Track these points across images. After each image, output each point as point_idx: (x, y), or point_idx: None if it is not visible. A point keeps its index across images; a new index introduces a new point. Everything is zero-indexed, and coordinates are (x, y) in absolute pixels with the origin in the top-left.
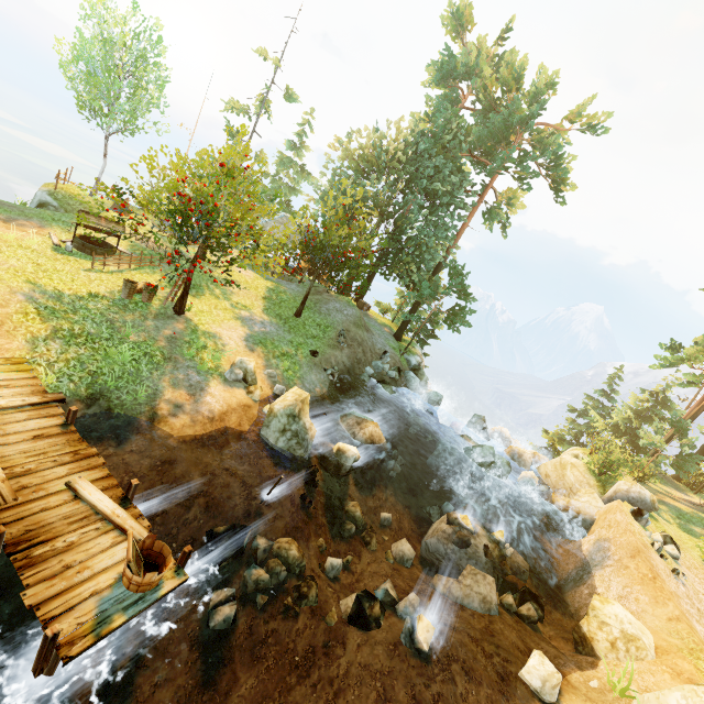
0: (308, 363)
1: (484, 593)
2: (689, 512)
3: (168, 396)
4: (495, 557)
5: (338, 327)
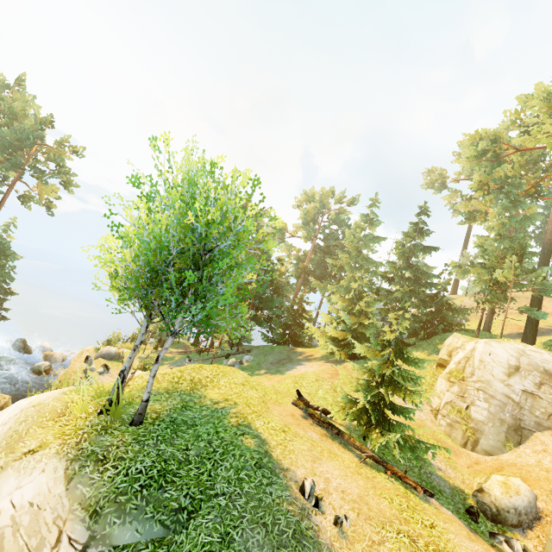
0: None
1: None
2: (171, 356)
3: None
4: None
5: None
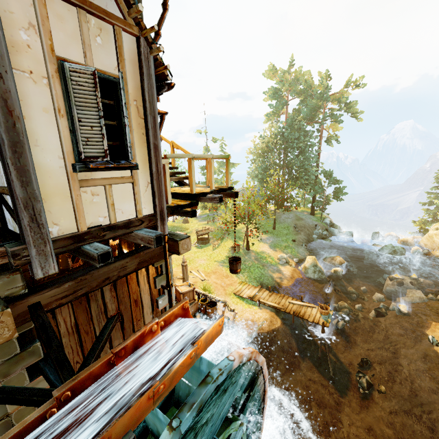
0: (295, 246)
1: (418, 296)
2: None
3: (275, 276)
4: (416, 284)
5: (291, 225)
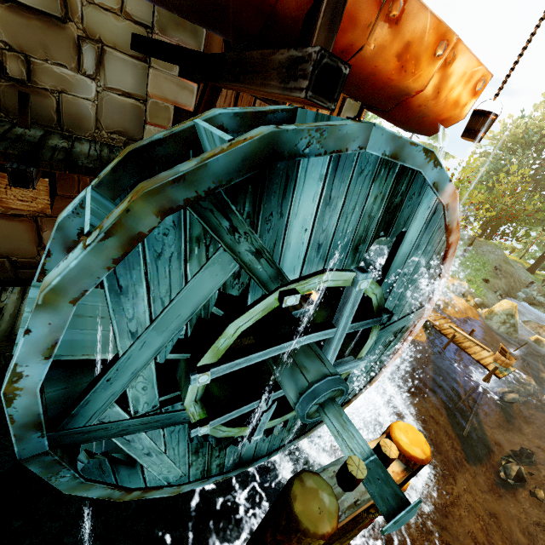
0: (484, 287)
1: None
2: None
3: (439, 298)
4: None
5: (492, 263)
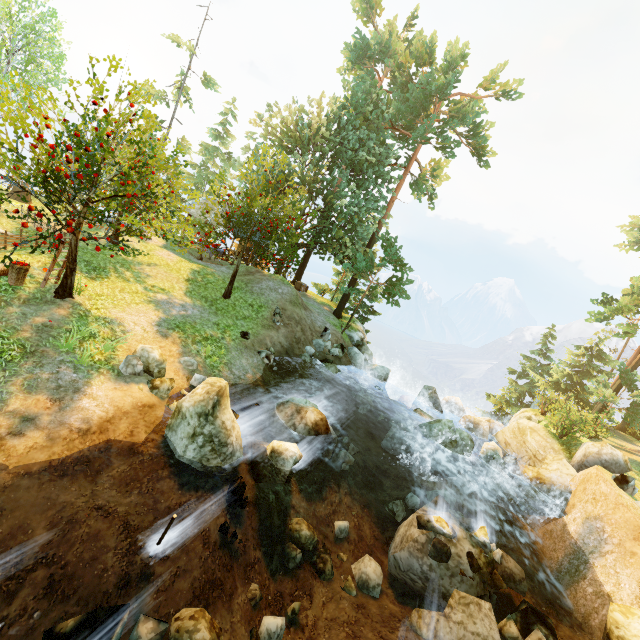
0: (237, 346)
1: (483, 633)
2: None
3: (15, 406)
4: (482, 565)
5: (272, 306)
